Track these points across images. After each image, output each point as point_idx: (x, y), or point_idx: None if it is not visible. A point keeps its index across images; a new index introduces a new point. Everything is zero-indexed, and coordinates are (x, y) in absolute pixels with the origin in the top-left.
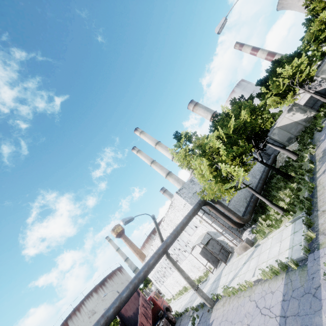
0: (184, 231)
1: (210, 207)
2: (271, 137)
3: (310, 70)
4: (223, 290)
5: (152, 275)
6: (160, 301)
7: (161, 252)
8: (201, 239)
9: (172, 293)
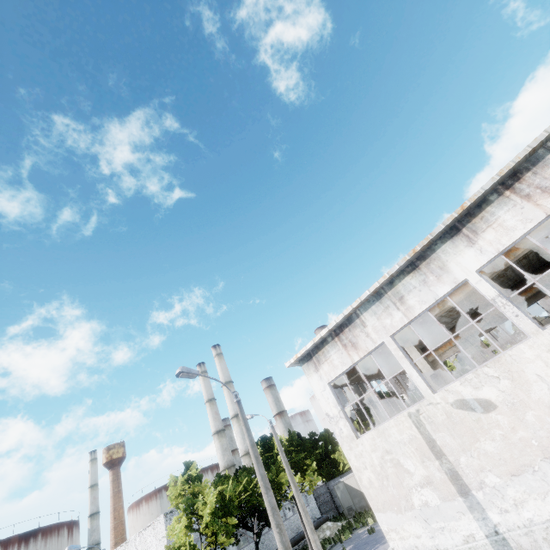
0: None
1: None
2: (334, 489)
3: None
4: None
5: None
6: None
7: None
8: None
9: None
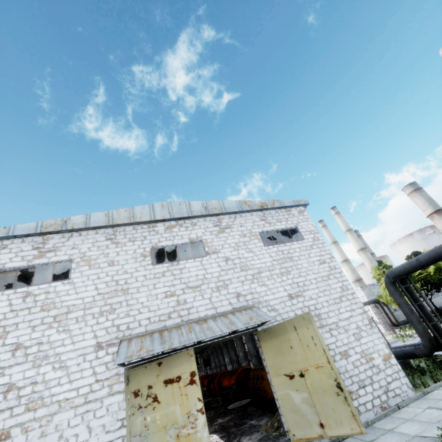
0: None
1: (380, 306)
2: None
3: None
4: None
5: None
6: None
7: None
8: None
9: None
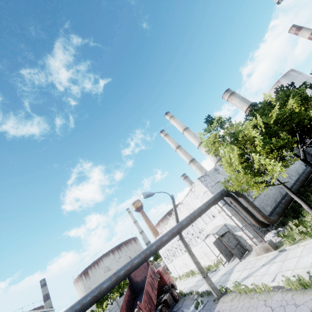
0: (200, 217)
1: (233, 199)
2: None
3: None
4: (234, 285)
5: (162, 252)
6: (167, 277)
7: (175, 232)
8: (217, 229)
9: (179, 273)
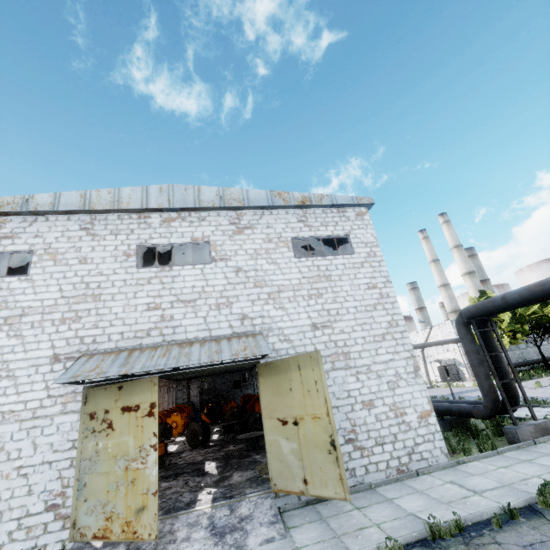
0: (435, 347)
1: None
2: None
3: None
4: (444, 385)
5: None
6: None
7: (425, 345)
8: (446, 359)
9: None
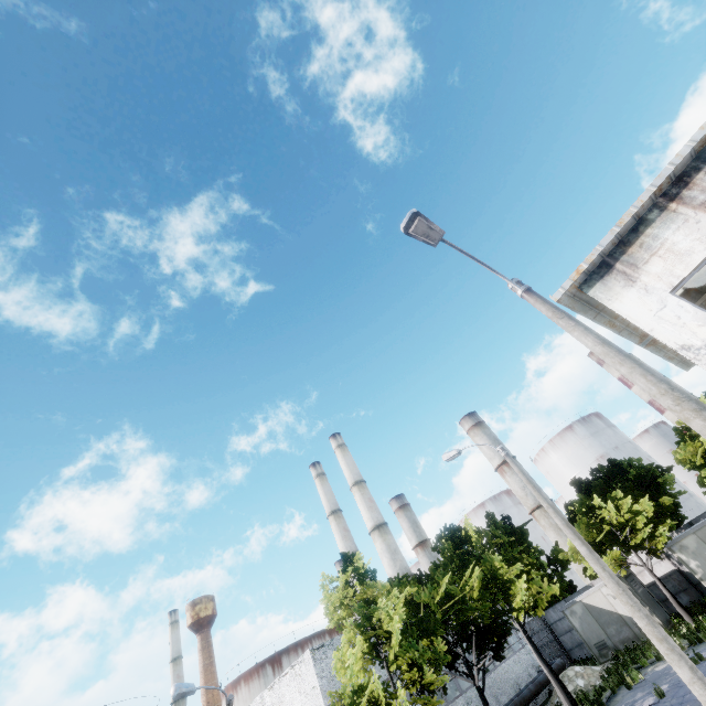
0: None
1: None
2: (566, 616)
3: (659, 530)
4: None
5: None
6: None
7: None
8: None
9: None
